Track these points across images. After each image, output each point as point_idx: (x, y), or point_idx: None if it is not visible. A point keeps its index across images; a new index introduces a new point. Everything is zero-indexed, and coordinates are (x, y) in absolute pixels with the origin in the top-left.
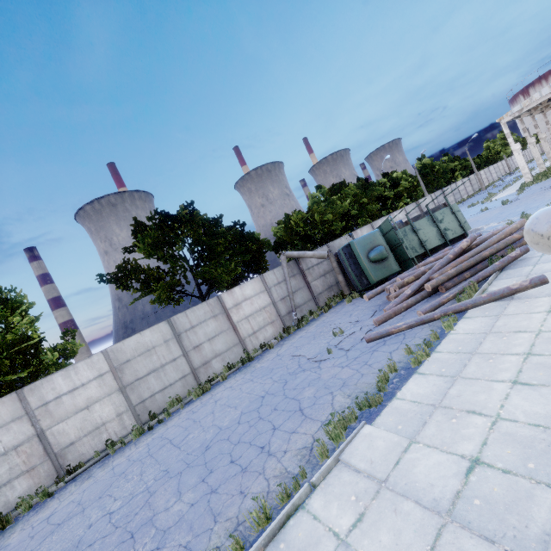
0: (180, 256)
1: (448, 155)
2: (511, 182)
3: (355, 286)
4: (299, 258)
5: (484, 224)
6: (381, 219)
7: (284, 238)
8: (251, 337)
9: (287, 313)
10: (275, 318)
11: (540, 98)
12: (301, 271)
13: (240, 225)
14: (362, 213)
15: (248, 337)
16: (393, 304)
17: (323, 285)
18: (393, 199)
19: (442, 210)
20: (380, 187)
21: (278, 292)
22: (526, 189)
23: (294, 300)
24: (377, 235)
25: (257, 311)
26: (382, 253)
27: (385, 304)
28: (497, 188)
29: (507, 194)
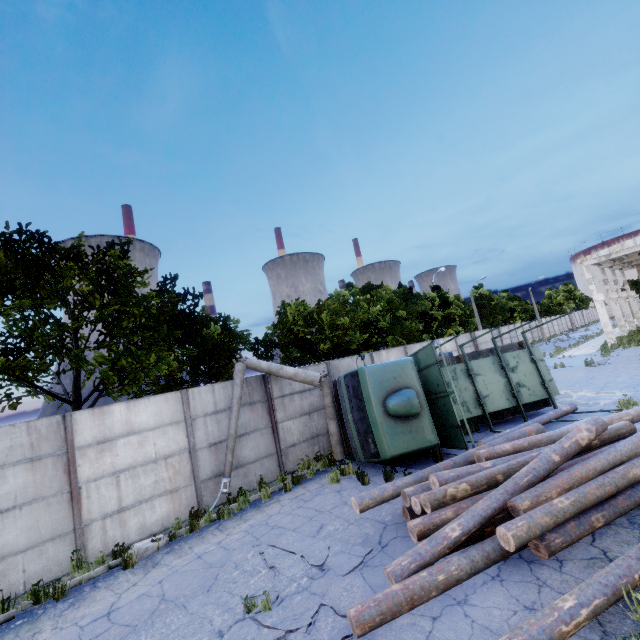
0: (40, 317)
1: (508, 292)
2: (581, 340)
3: (354, 450)
4: (270, 374)
5: (569, 388)
6: (421, 344)
7: (270, 336)
8: (110, 519)
9: (213, 476)
10: (182, 483)
11: (633, 247)
12: (269, 398)
13: (194, 295)
14: (396, 329)
15: (100, 520)
16: (413, 561)
17: (302, 431)
18: (441, 322)
19: (516, 352)
20: (426, 301)
21: (209, 429)
22: (612, 352)
23: (238, 451)
24: (408, 368)
25: (148, 461)
26: (411, 404)
27: (396, 527)
28: (563, 343)
29: (584, 352)
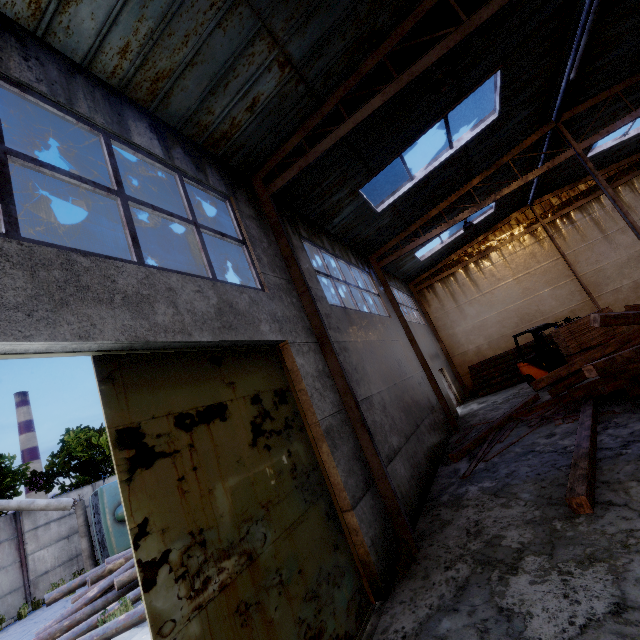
0: None
1: None
2: None
3: (99, 559)
4: (22, 511)
5: None
6: None
7: (47, 467)
8: None
9: None
10: None
11: None
12: (19, 534)
13: None
14: None
15: None
16: (55, 620)
17: (58, 556)
18: None
19: None
20: None
21: None
22: None
23: None
24: None
25: None
26: None
27: None
28: None
29: None
